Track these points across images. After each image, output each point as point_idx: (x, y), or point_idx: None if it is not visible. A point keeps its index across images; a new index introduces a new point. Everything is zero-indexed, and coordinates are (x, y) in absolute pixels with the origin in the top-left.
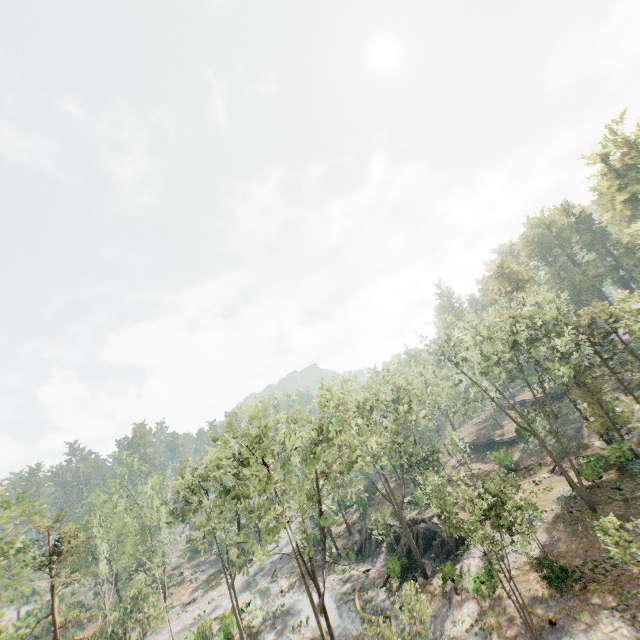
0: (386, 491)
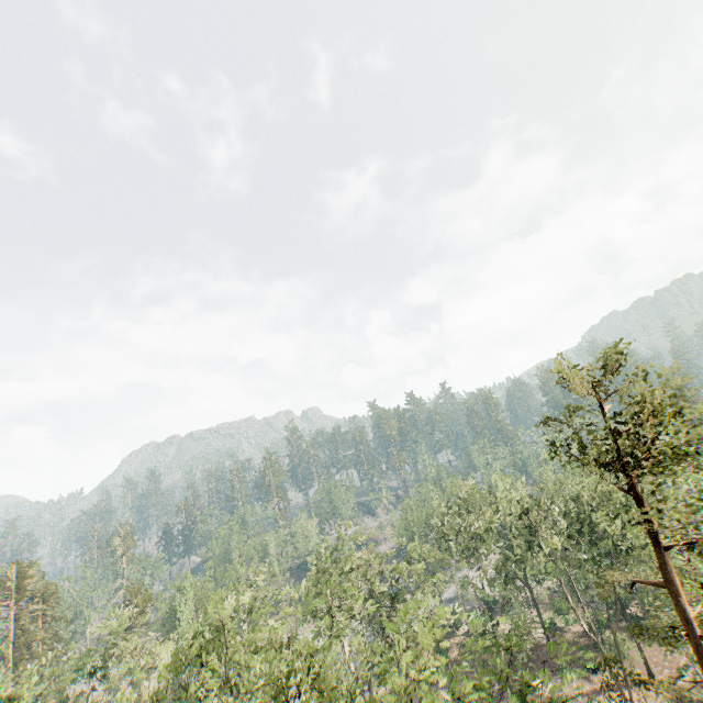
0: None
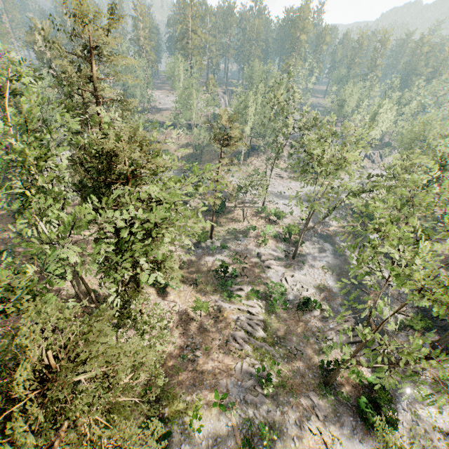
0: None
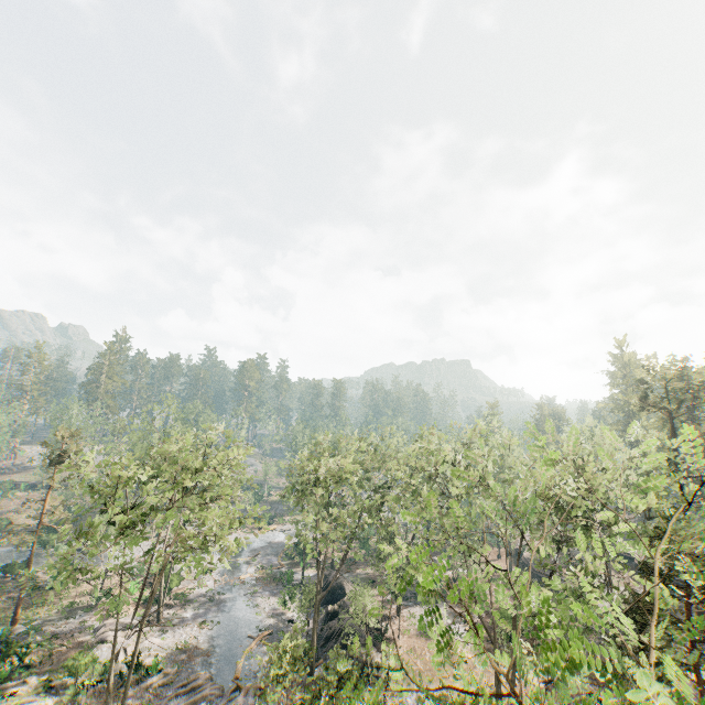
0: (321, 572)
